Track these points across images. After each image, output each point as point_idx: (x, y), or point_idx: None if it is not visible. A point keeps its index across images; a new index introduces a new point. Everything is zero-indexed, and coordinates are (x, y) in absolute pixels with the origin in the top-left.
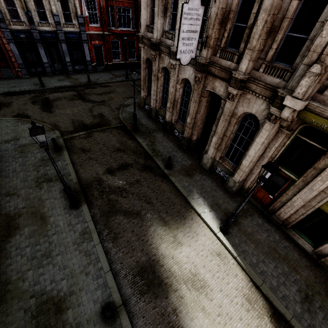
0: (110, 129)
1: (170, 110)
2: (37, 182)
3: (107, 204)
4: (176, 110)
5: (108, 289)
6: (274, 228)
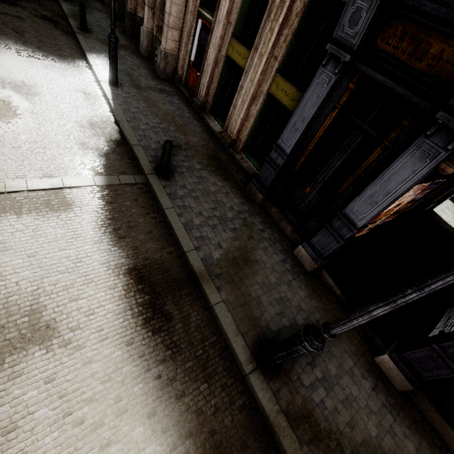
0: None
1: None
2: None
3: None
4: None
5: None
6: (191, 111)
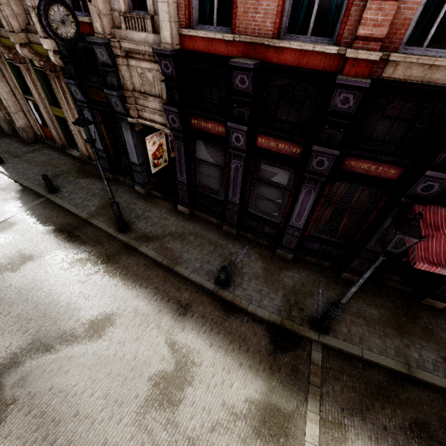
0: None
1: None
2: None
3: None
4: None
5: None
6: (58, 153)
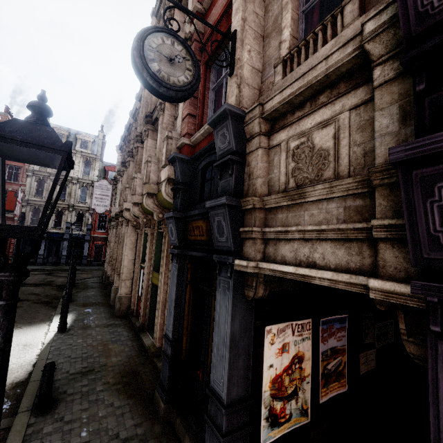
0: (46, 286)
1: (110, 263)
2: None
3: None
4: None
5: None
6: (131, 334)
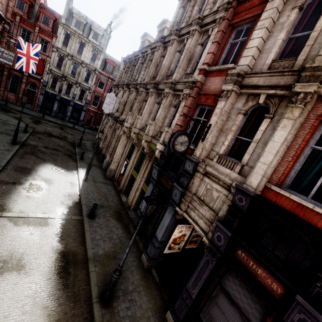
0: (64, 141)
1: (102, 141)
2: (2, 132)
3: (31, 151)
4: (105, 142)
5: (1, 162)
6: (115, 192)
